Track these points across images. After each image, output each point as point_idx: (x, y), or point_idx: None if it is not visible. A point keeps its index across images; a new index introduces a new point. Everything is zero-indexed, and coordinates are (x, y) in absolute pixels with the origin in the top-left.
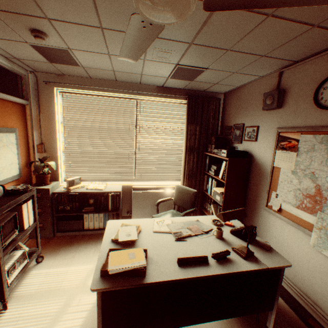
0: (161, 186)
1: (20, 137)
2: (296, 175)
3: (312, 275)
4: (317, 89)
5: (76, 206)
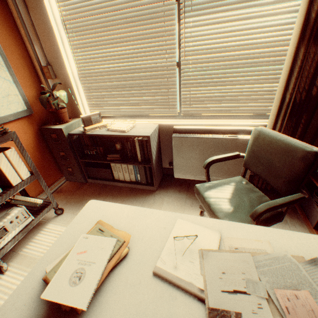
0: (225, 127)
1: (13, 56)
2: None
3: None
4: None
5: (100, 151)
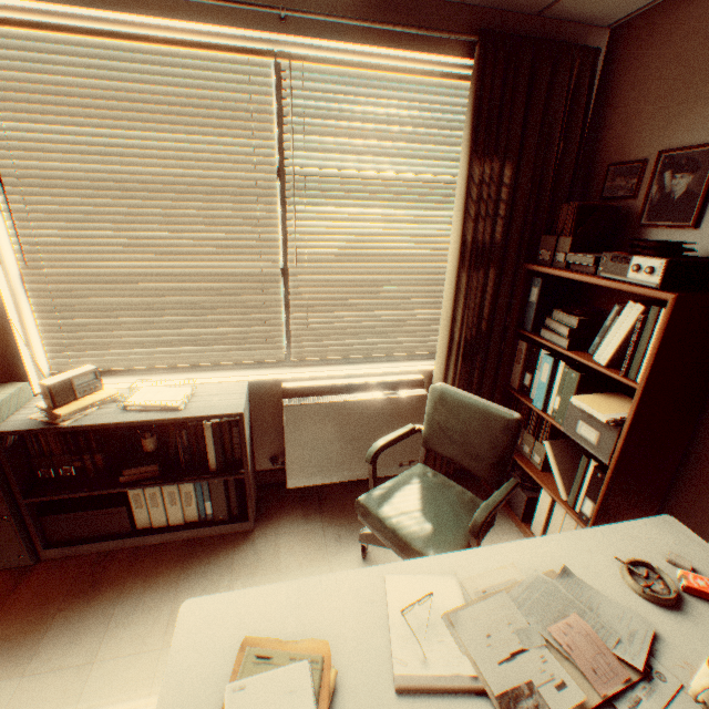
0: (375, 378)
1: None
2: None
3: None
4: None
5: (95, 464)
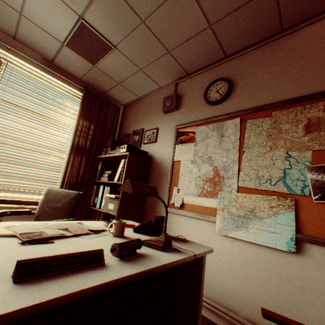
0: (15, 198)
1: None
2: (196, 163)
3: (222, 270)
4: (206, 90)
5: None
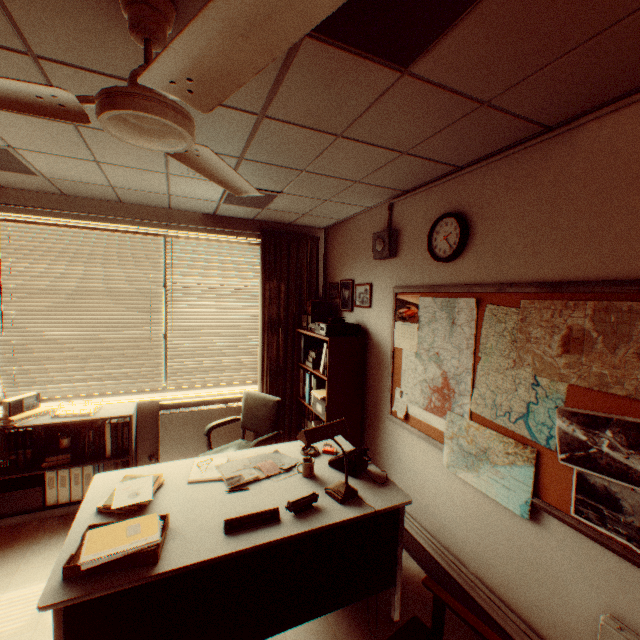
0: (221, 396)
1: None
2: (421, 359)
3: (452, 514)
4: (430, 233)
5: (26, 457)
